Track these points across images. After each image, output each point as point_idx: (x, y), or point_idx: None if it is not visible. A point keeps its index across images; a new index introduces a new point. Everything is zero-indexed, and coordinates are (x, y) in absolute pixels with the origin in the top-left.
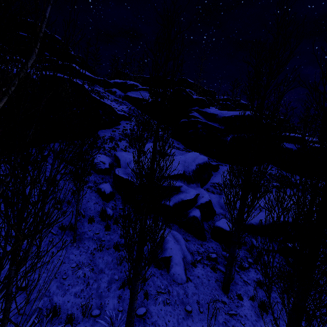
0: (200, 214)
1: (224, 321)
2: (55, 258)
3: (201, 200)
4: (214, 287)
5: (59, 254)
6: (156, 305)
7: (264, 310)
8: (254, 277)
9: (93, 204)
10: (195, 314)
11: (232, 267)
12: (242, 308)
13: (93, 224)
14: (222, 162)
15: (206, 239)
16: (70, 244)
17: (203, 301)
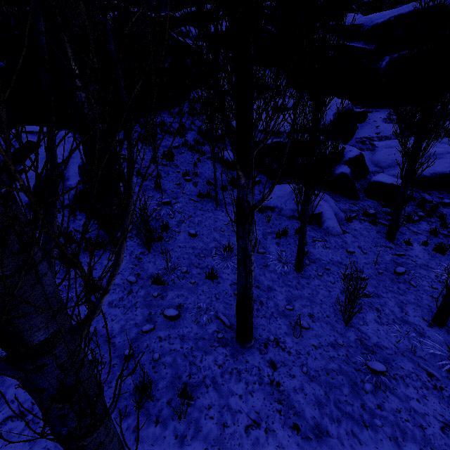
0: (349, 170)
1: (391, 259)
2: (207, 218)
3: (348, 154)
4: (376, 237)
5: (208, 216)
6: (316, 249)
7: (441, 252)
8: (427, 228)
9: (219, 174)
10: (358, 255)
11: (400, 212)
12: (412, 251)
13: (227, 192)
14: (370, 108)
15: (359, 199)
16: (213, 209)
17: (365, 247)
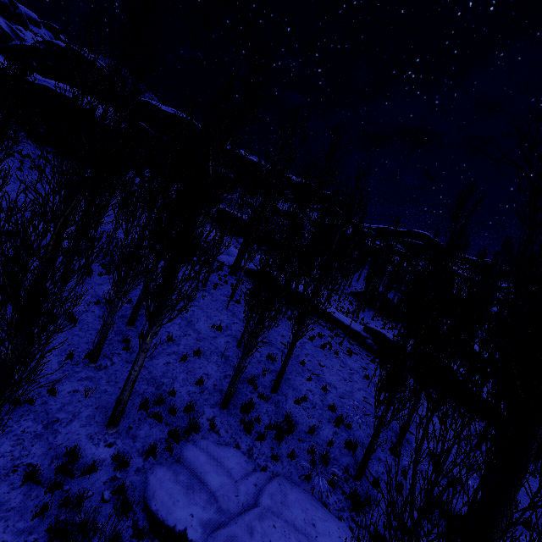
0: None
1: None
2: None
3: None
4: None
5: None
6: None
7: None
8: None
9: None
10: None
11: None
12: None
13: None
14: None
15: None
16: None
17: None
